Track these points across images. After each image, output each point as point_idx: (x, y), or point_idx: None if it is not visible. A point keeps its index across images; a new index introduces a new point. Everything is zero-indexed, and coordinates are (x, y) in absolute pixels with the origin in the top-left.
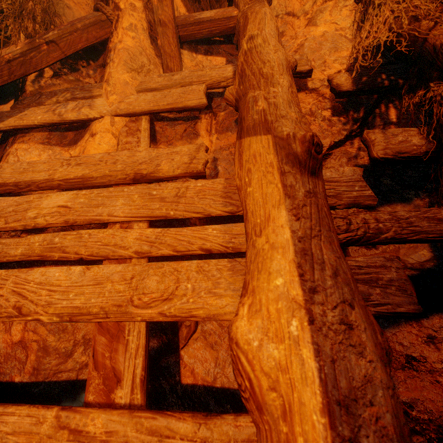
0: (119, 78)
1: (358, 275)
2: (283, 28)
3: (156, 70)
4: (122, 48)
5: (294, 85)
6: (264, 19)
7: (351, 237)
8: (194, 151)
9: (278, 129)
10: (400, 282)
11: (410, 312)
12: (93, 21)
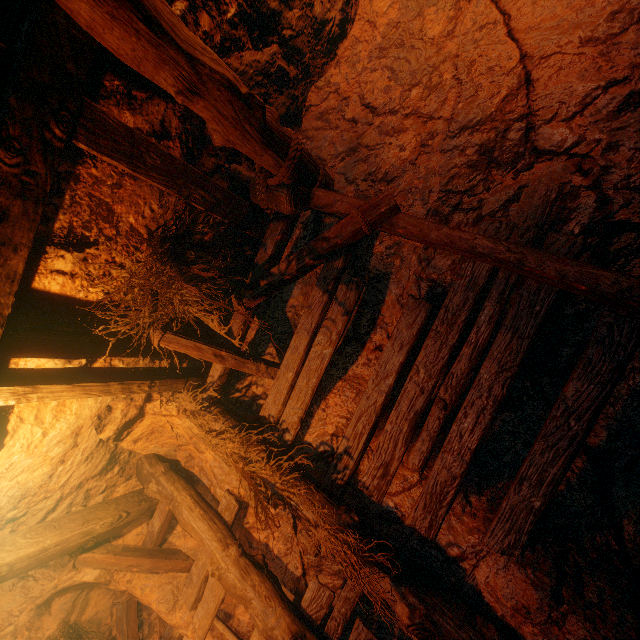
0: (178, 621)
1: None
2: (188, 453)
3: (178, 579)
4: (156, 606)
5: (253, 574)
6: (194, 526)
7: (342, 627)
8: (259, 635)
9: (277, 639)
10: (367, 636)
11: None
12: (125, 614)
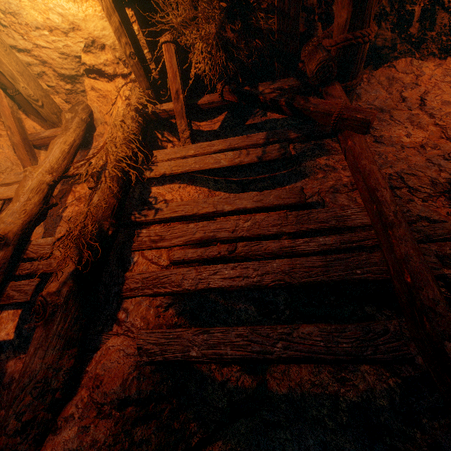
0: None
1: (17, 288)
2: (104, 131)
3: (18, 168)
4: None
5: (38, 196)
6: (54, 148)
7: (28, 272)
8: None
9: None
10: (28, 291)
11: (23, 302)
12: None
